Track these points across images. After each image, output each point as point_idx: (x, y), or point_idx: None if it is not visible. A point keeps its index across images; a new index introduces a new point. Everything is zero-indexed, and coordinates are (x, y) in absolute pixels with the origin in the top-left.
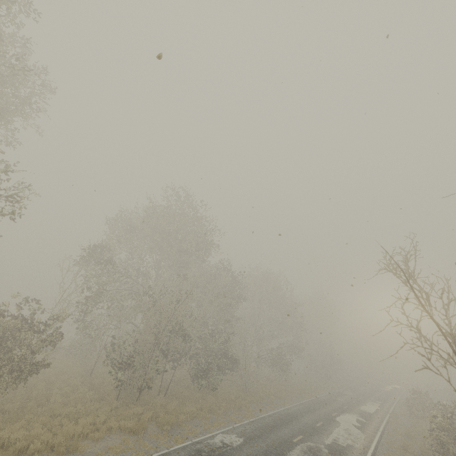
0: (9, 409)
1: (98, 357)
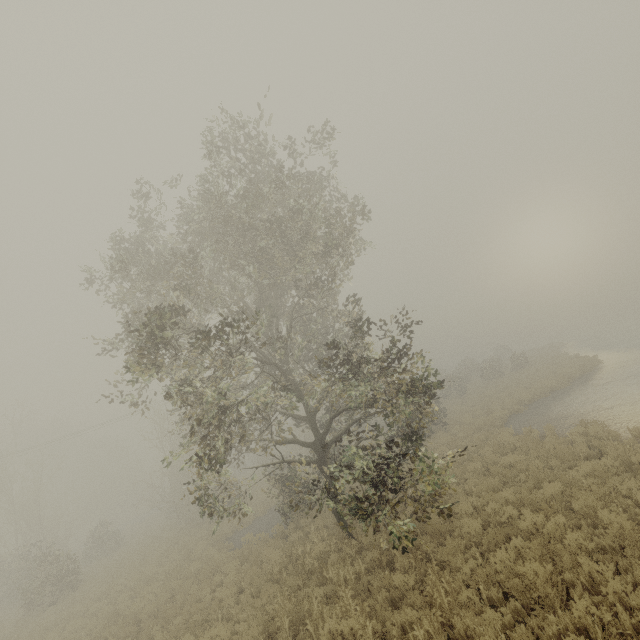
0: None
1: None
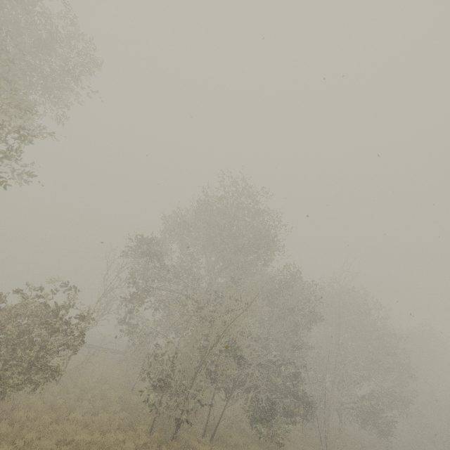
0: (20, 419)
1: (141, 369)
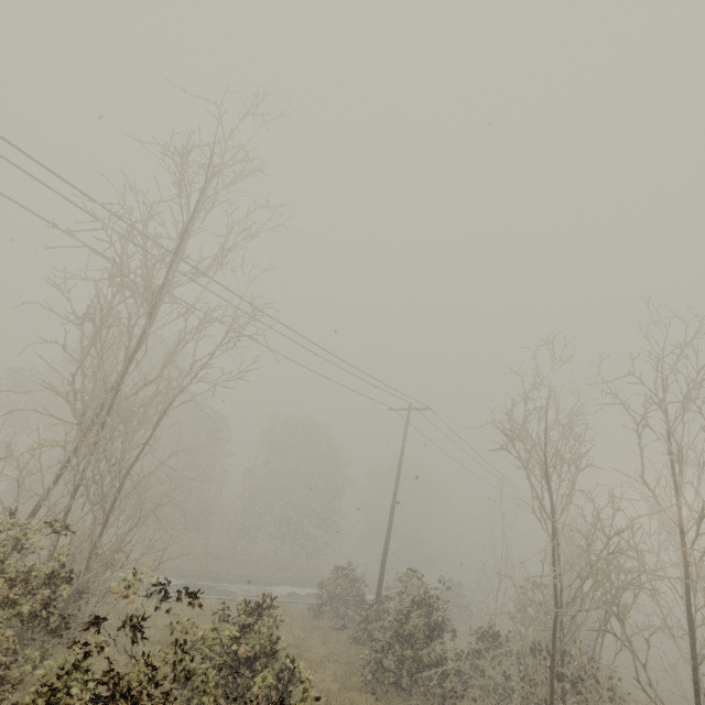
0: None
1: None
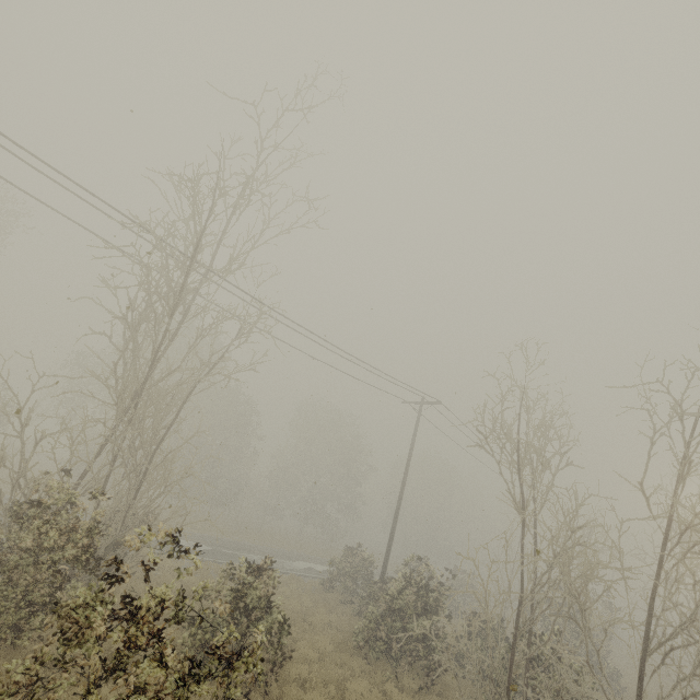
0: None
1: None
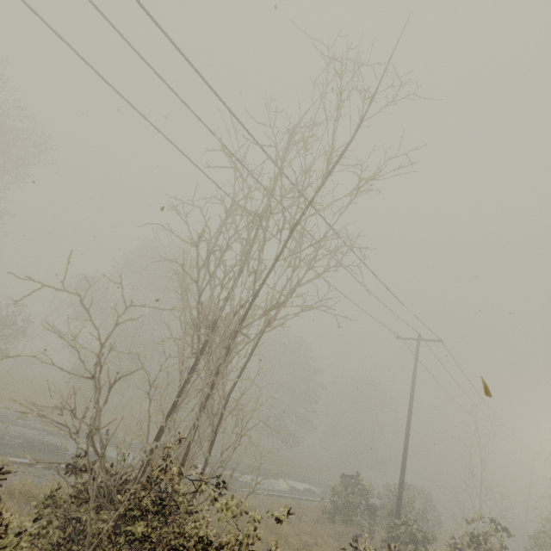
0: None
1: None
